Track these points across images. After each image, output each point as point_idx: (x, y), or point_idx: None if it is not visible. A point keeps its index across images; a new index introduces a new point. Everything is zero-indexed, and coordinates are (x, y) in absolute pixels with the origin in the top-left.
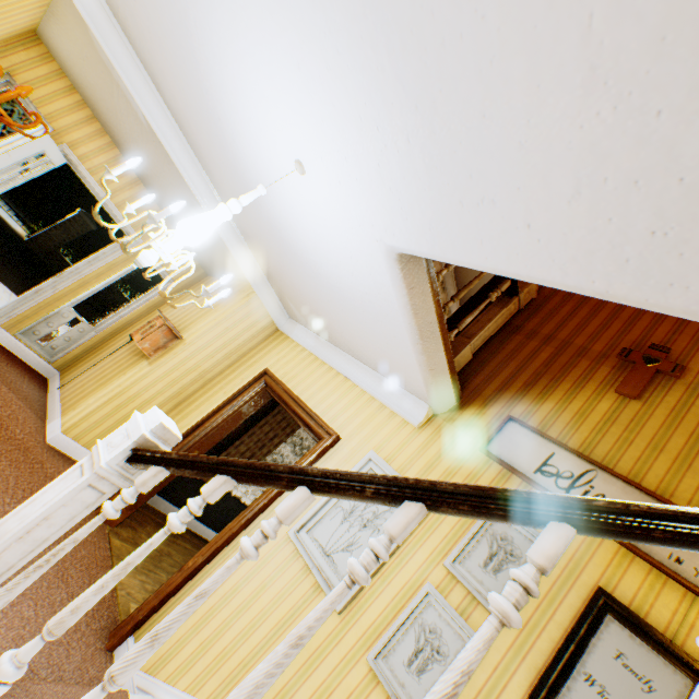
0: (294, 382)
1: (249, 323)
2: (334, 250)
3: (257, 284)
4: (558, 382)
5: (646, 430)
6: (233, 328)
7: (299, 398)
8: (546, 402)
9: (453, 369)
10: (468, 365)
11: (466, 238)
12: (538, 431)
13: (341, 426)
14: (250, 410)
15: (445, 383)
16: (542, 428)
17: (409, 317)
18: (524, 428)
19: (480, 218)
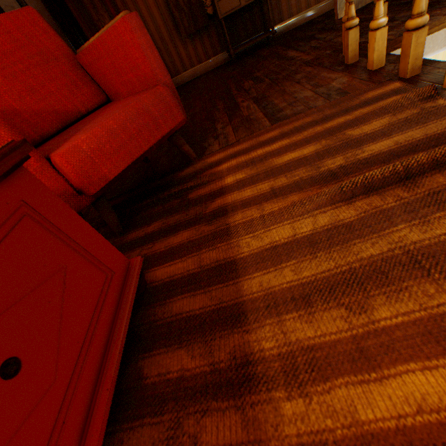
0: None
1: None
2: None
3: None
4: None
5: None
6: None
7: None
8: None
9: None
10: None
11: None
12: None
13: None
14: None
15: None
16: None
17: None
18: None
19: None
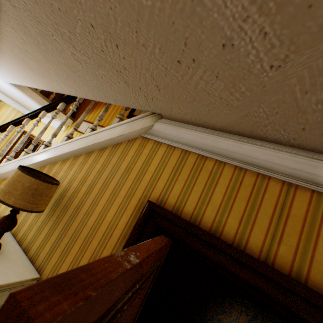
0: (34, 132)
1: (13, 117)
2: (2, 85)
3: (7, 101)
4: (96, 107)
5: (108, 113)
6: (6, 120)
7: (34, 135)
8: (92, 114)
9: (63, 111)
10: (78, 110)
11: (6, 78)
12: (88, 122)
13: (46, 138)
14: (24, 145)
15: (63, 116)
16: (90, 121)
17: (31, 99)
18: (86, 122)
19: (1, 74)
